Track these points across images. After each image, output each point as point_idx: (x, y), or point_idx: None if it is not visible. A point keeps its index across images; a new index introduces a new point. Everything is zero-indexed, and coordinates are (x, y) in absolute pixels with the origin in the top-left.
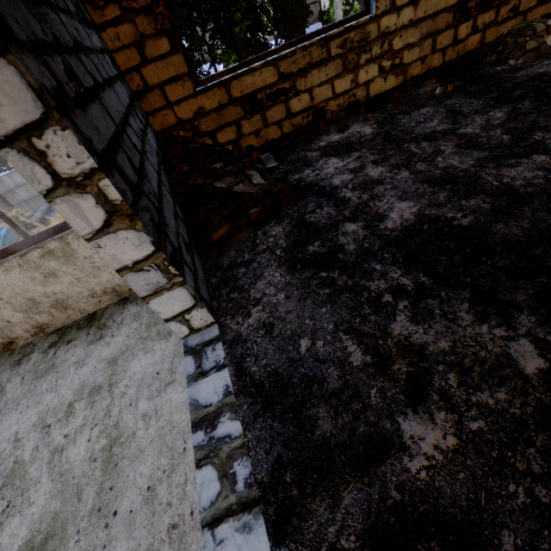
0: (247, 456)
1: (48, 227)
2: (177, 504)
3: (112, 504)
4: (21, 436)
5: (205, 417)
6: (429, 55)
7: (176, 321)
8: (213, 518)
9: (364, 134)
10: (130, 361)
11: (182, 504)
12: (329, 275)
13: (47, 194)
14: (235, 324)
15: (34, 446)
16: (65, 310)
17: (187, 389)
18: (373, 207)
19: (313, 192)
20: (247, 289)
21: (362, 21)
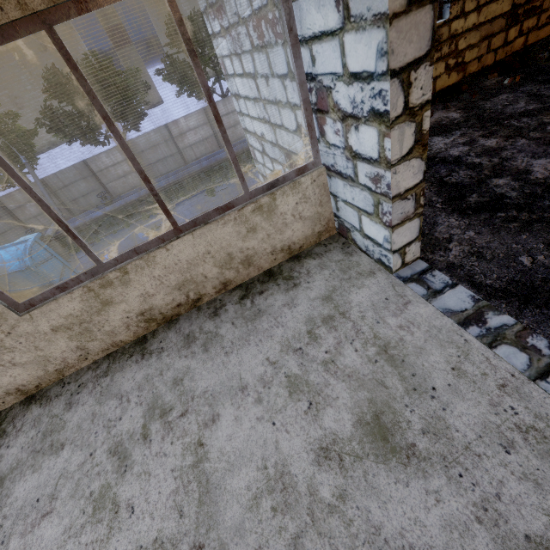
0: (536, 334)
1: (264, 184)
2: (492, 372)
3: (424, 384)
4: (275, 360)
5: (468, 317)
6: (484, 55)
7: (398, 253)
8: (538, 374)
9: (454, 118)
10: (347, 295)
11: (496, 372)
12: (508, 215)
13: (394, 120)
14: (439, 257)
15: (297, 364)
16: (248, 267)
17: (429, 304)
18: (511, 166)
19: (437, 162)
20: (429, 233)
21: (437, 25)
